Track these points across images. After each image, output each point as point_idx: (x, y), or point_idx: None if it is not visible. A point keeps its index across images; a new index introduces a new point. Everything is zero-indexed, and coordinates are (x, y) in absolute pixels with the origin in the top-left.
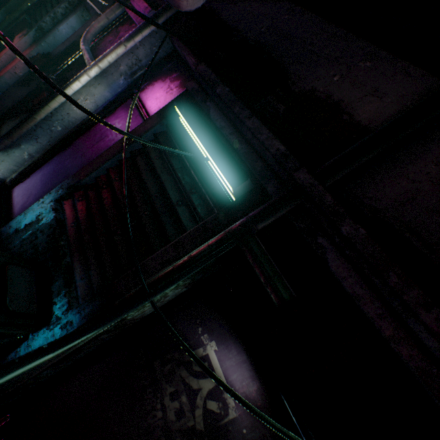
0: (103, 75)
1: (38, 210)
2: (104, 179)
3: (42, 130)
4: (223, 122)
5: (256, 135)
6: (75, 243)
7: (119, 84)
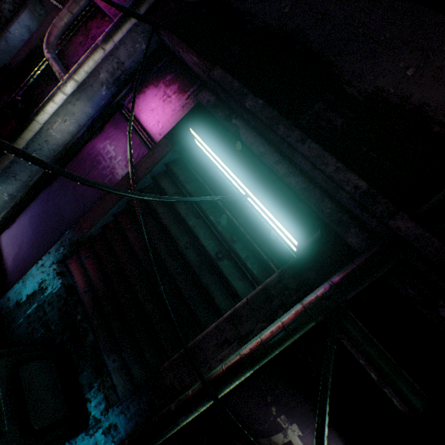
0: (81, 89)
1: (39, 276)
2: (112, 228)
3: (20, 166)
4: (262, 147)
5: (318, 166)
6: (94, 314)
7: (102, 96)
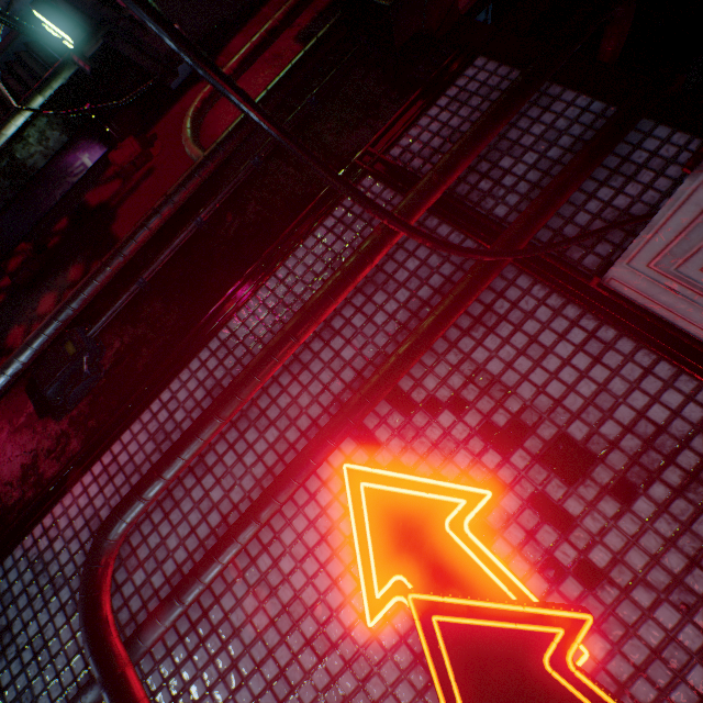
0: None
1: None
2: None
3: None
4: (68, 8)
5: (82, 1)
6: None
7: None
